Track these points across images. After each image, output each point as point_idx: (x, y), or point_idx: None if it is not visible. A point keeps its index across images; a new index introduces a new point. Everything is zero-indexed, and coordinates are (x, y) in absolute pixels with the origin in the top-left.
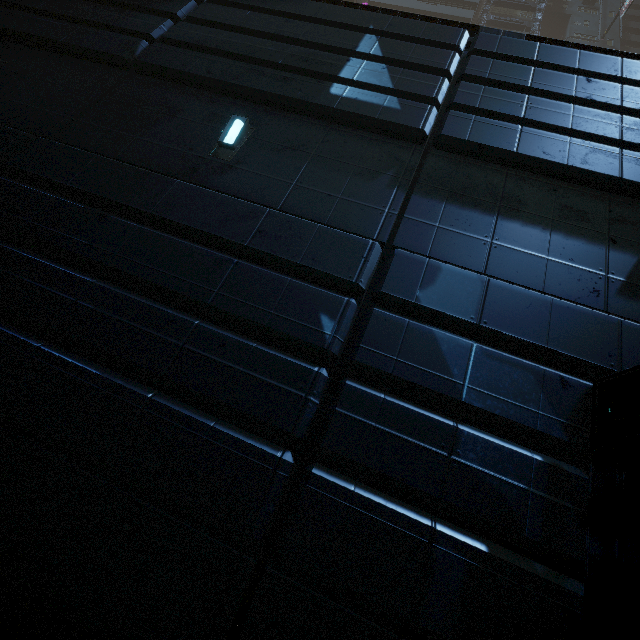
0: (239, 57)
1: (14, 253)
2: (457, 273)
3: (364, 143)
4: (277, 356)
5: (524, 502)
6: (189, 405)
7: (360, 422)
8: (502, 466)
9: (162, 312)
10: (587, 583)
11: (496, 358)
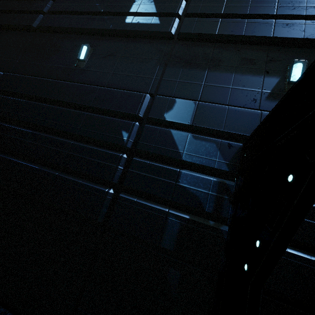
0: (83, 13)
1: (1, 125)
2: (183, 102)
3: (144, 45)
4: (104, 151)
5: (206, 198)
6: (74, 176)
7: (138, 174)
8: (198, 184)
9: (59, 140)
10: (229, 226)
11: (199, 139)
